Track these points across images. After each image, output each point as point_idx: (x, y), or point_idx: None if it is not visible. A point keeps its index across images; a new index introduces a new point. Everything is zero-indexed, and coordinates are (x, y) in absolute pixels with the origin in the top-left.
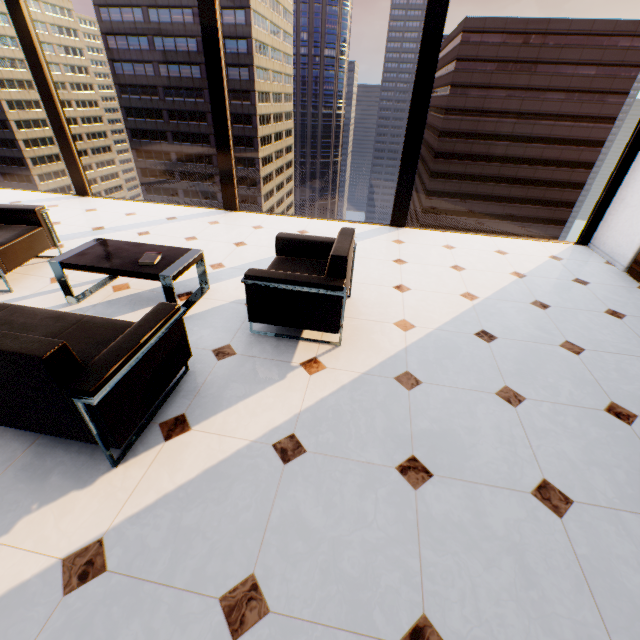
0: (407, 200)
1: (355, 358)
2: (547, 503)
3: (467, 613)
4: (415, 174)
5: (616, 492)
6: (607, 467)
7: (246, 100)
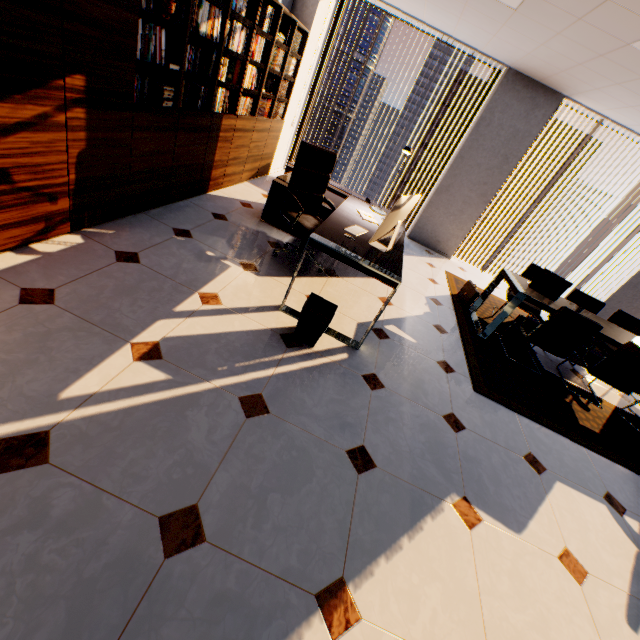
0: None
1: None
2: None
3: None
4: None
5: None
6: None
7: None
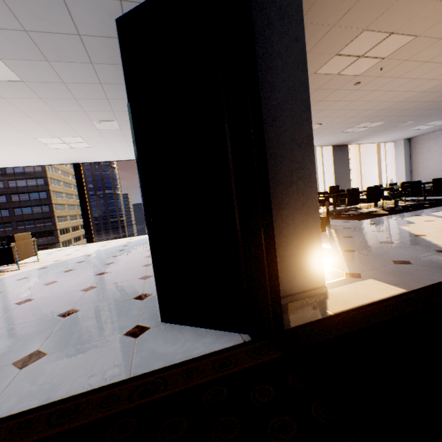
0: (91, 231)
1: (24, 270)
2: (66, 271)
3: (15, 287)
4: (90, 220)
5: (92, 265)
6: (96, 263)
7: (48, 222)
